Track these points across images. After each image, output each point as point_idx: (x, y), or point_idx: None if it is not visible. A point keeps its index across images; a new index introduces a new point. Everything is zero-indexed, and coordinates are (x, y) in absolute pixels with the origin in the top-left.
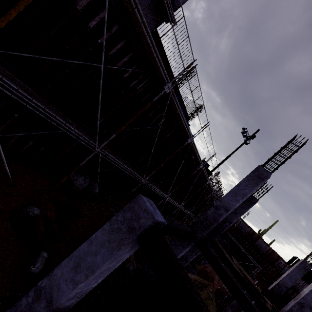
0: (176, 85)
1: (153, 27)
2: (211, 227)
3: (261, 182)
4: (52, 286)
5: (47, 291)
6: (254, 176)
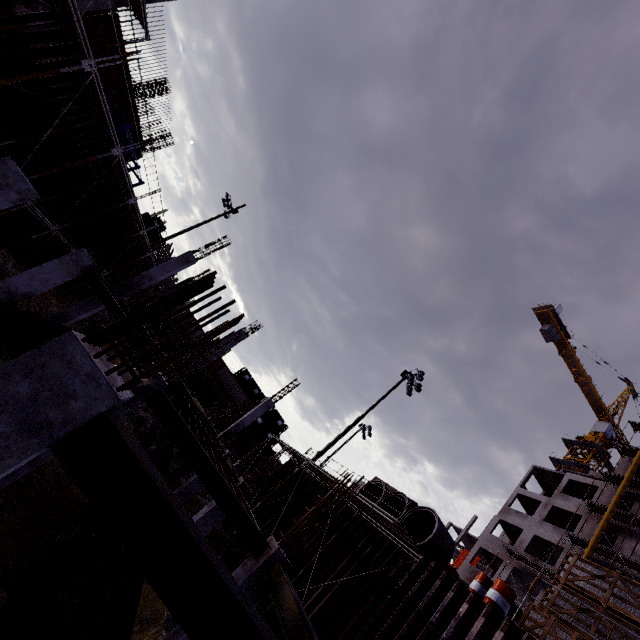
0: (132, 94)
1: (113, 6)
2: (132, 291)
3: (186, 264)
4: (9, 287)
5: (5, 289)
6: (183, 258)
